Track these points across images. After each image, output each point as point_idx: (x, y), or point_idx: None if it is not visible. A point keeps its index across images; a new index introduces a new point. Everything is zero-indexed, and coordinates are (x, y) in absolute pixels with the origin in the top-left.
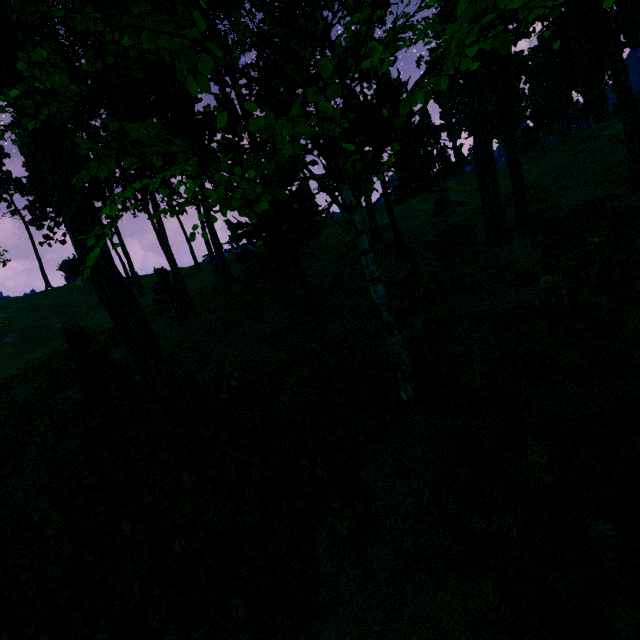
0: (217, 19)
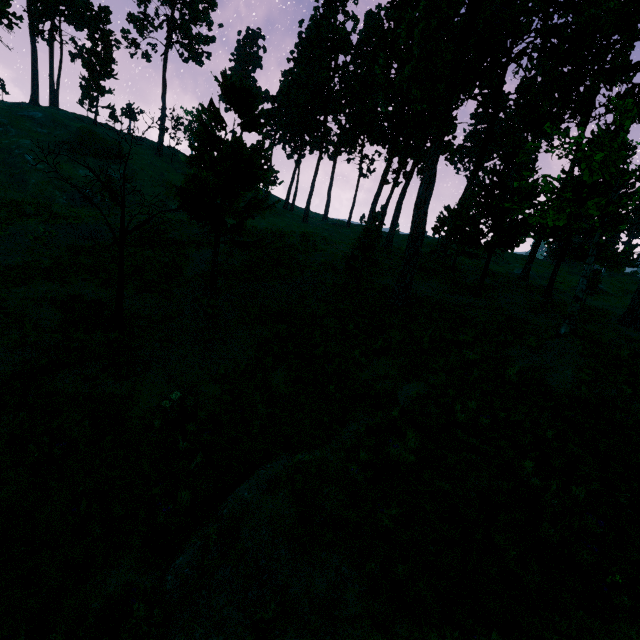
0: None
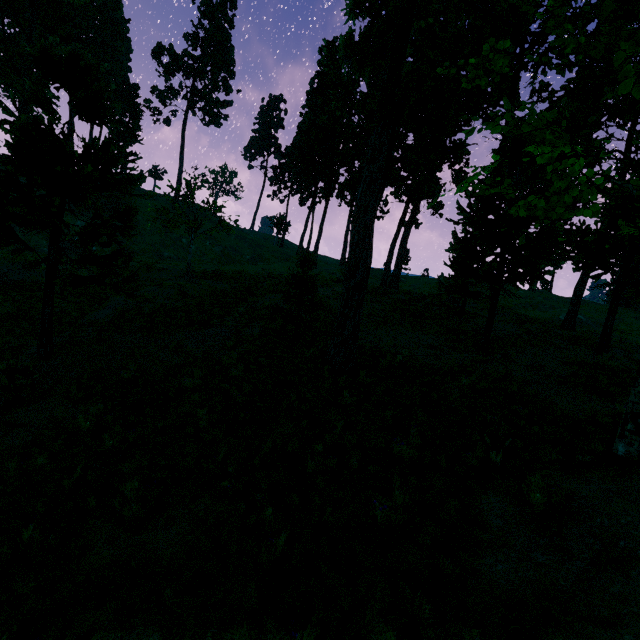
0: (523, 68)
